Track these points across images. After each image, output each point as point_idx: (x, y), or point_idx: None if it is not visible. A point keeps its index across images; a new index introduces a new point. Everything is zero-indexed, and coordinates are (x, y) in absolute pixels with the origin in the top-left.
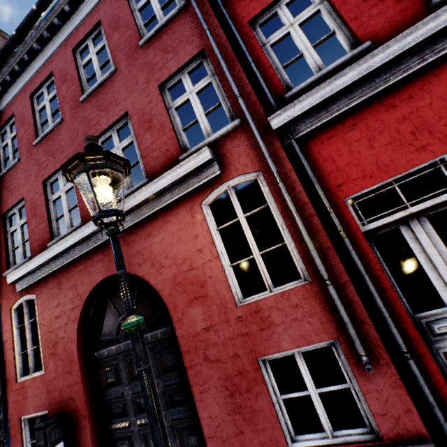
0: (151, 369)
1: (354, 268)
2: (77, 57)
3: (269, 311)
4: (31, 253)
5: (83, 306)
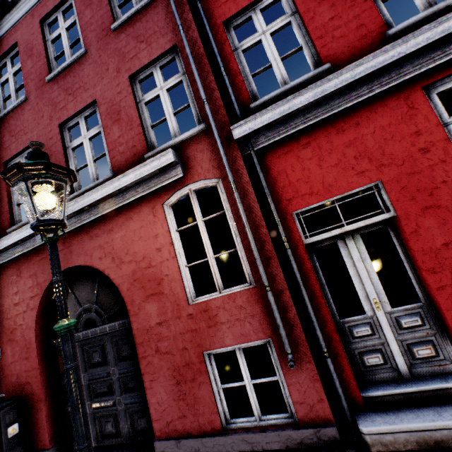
0: (78, 367)
1: (294, 276)
2: (45, 30)
3: (217, 311)
4: None
5: (43, 295)
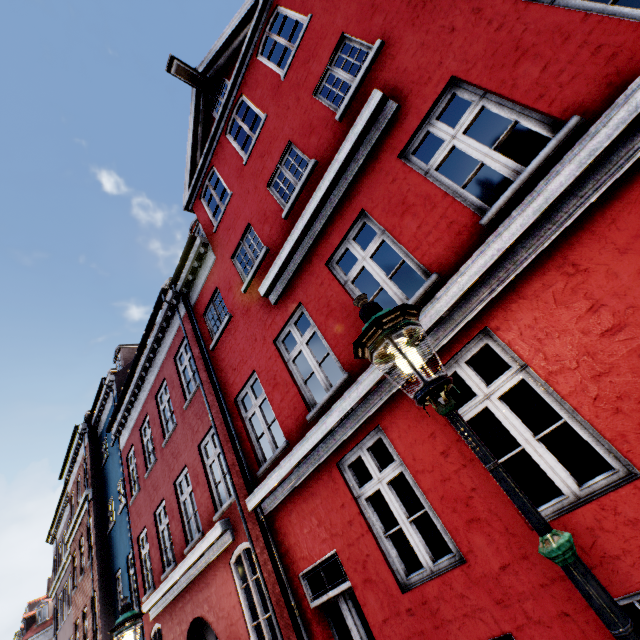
0: None
1: None
2: (159, 401)
3: None
4: (155, 582)
5: None
